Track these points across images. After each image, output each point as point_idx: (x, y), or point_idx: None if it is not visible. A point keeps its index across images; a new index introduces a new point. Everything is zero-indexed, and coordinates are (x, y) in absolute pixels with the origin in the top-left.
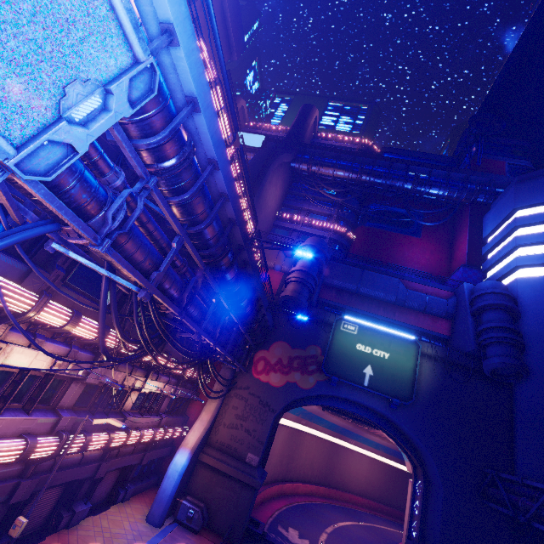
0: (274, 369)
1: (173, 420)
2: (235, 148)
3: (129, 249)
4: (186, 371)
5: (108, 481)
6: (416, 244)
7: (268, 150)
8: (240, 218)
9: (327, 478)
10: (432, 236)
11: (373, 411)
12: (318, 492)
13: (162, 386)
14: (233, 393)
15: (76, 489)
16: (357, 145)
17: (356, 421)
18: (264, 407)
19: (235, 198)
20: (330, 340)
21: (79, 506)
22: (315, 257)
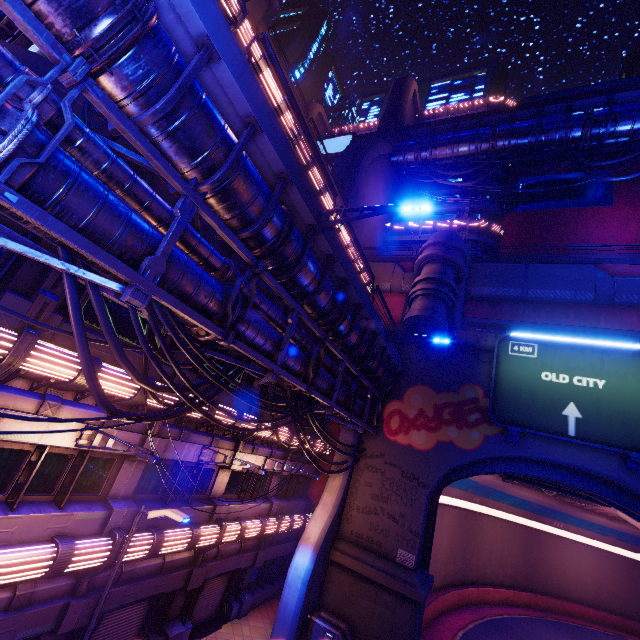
0: (416, 425)
1: (290, 505)
2: (253, 36)
3: (77, 210)
4: (292, 439)
5: (213, 591)
6: (609, 215)
7: (356, 144)
8: (294, 171)
9: (529, 578)
10: (634, 198)
11: (593, 477)
12: (519, 600)
13: (262, 460)
14: (362, 464)
15: (166, 604)
16: (480, 109)
17: (564, 494)
18: (410, 481)
19: (275, 130)
20: (494, 372)
21: (174, 627)
22: (446, 256)
